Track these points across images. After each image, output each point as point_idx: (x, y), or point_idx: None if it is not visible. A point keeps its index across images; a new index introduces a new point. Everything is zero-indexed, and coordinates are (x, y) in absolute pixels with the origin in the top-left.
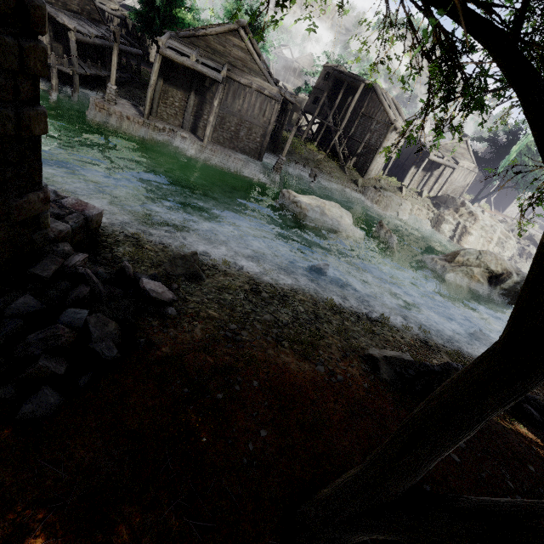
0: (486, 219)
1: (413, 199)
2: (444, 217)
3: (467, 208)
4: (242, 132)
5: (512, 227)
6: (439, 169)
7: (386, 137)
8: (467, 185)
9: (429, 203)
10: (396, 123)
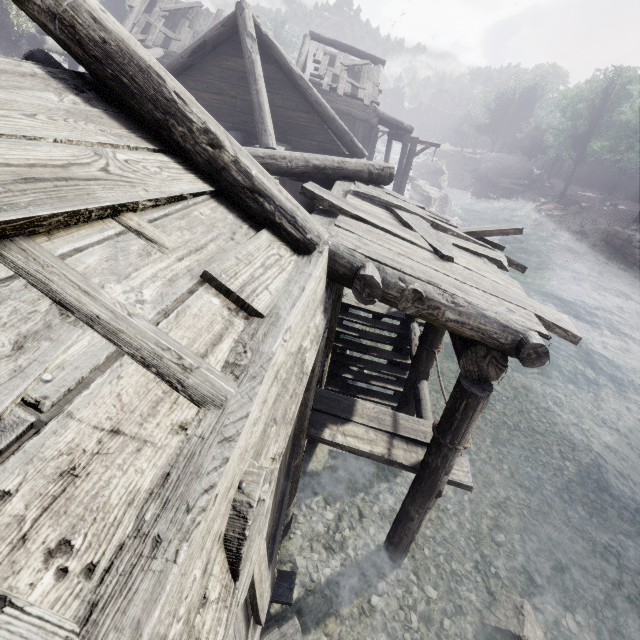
0: None
1: None
2: None
3: None
4: None
5: None
6: None
7: None
8: None
9: None
10: None
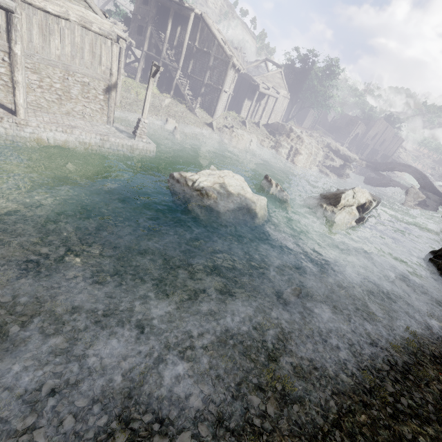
0: (305, 139)
1: (255, 131)
2: (281, 143)
3: (295, 133)
4: (74, 88)
5: (317, 139)
6: (264, 99)
7: (227, 74)
8: (284, 110)
9: (266, 132)
10: (234, 59)
